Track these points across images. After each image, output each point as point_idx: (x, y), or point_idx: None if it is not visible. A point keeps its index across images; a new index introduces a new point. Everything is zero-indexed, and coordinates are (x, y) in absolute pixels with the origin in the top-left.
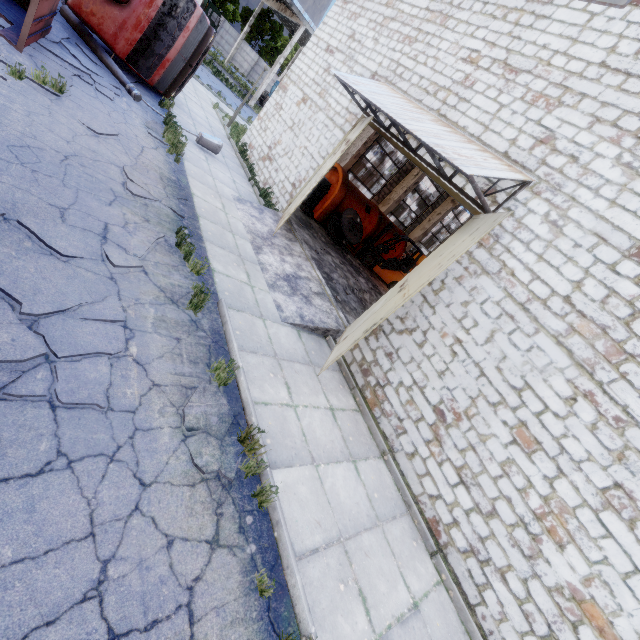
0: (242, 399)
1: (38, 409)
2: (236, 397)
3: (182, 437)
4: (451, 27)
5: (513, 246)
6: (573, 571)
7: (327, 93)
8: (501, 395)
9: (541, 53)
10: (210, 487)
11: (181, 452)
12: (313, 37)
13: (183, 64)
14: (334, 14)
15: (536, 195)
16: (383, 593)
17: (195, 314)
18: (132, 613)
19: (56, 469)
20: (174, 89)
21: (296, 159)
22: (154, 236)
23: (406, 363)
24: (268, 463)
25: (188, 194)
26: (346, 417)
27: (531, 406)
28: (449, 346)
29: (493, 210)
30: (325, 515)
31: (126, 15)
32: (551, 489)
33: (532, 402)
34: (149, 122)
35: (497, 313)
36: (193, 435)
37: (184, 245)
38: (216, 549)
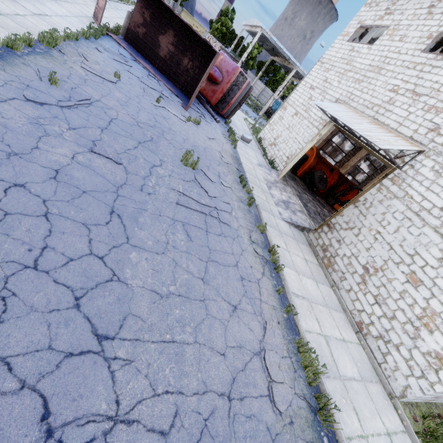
0: (268, 240)
1: (216, 221)
2: (266, 239)
3: (250, 243)
4: (383, 74)
5: (412, 183)
6: (437, 344)
7: (309, 110)
8: (401, 258)
9: (434, 85)
10: (260, 260)
11: (251, 247)
12: (303, 81)
13: (237, 104)
14: (315, 69)
15: (427, 157)
16: (327, 326)
17: (249, 207)
18: (245, 275)
19: (223, 236)
20: (231, 115)
21: (290, 144)
22: (233, 178)
23: (348, 245)
24: (279, 261)
25: (240, 162)
26: (312, 265)
27: (418, 263)
28: (373, 235)
29: (402, 166)
30: (302, 289)
31: (218, 88)
32: (427, 304)
33: (419, 261)
34: (223, 132)
35: (401, 217)
36: (253, 244)
37: (243, 182)
38: (264, 276)
